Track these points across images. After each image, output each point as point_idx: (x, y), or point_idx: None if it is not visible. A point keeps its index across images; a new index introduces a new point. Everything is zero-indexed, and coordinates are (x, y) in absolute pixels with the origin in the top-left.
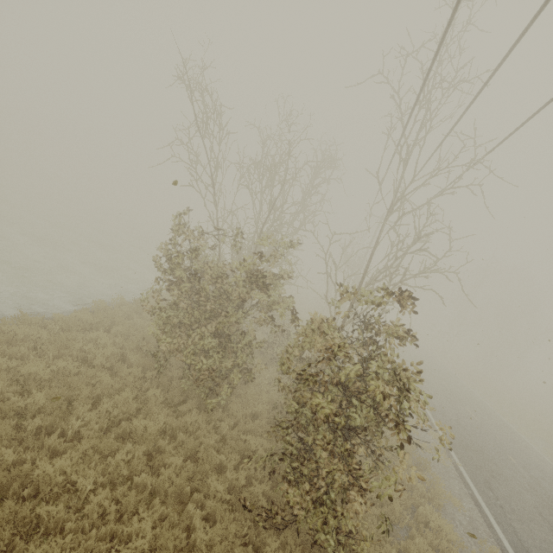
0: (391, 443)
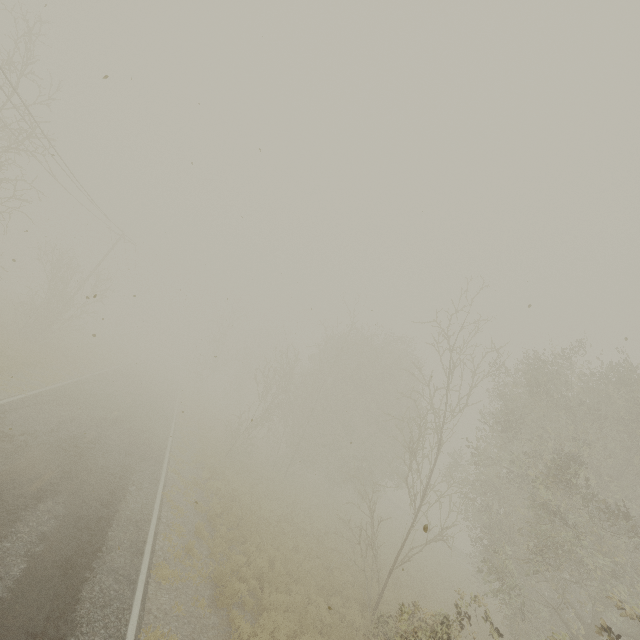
0: None
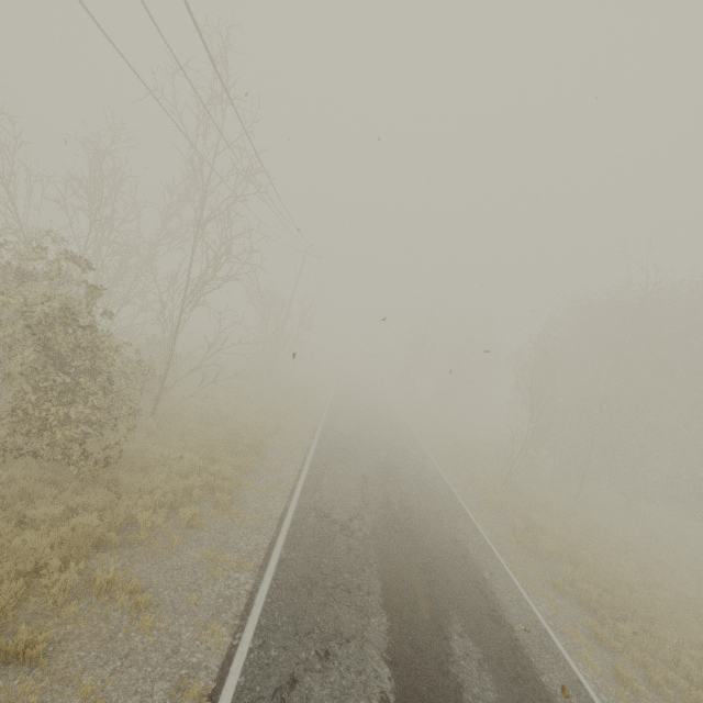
0: (227, 437)
